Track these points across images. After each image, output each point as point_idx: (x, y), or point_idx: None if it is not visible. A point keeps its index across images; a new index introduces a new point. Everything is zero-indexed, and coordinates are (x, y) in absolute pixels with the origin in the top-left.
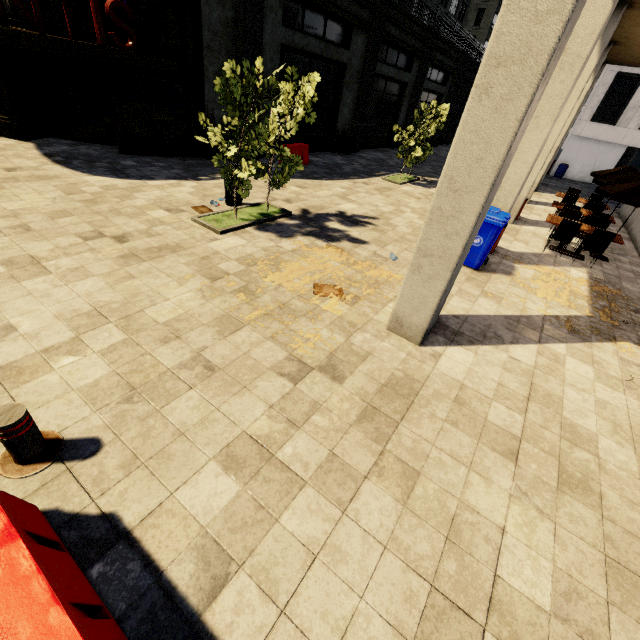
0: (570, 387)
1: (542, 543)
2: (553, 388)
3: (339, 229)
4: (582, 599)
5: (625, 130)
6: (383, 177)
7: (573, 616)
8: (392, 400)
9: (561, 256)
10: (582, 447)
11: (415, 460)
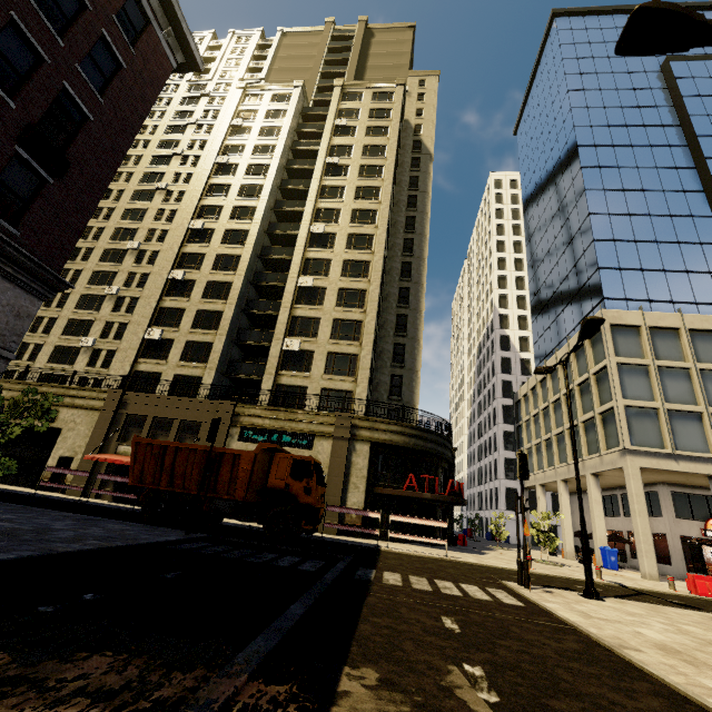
0: None
1: None
2: None
3: (566, 564)
4: None
5: None
6: (498, 547)
7: None
8: (680, 586)
9: None
10: None
11: None
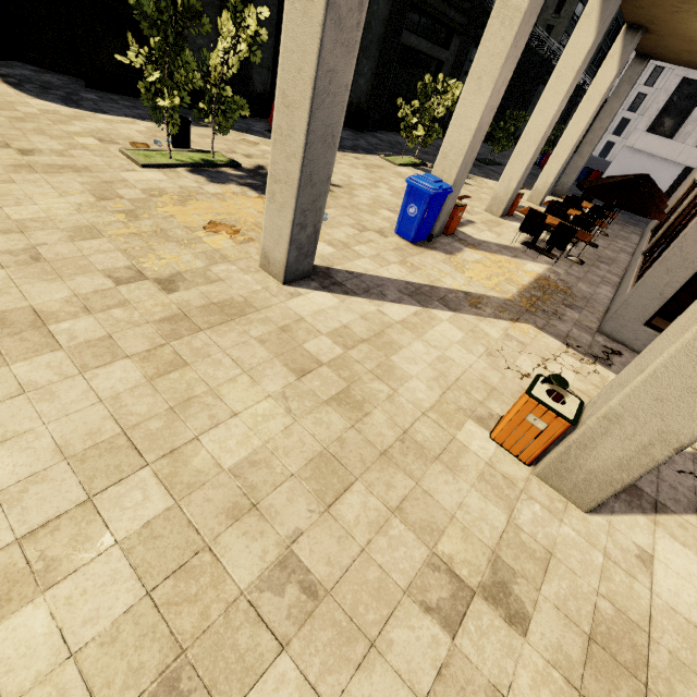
0: (422, 342)
1: (267, 430)
2: (402, 339)
3: None
4: (268, 468)
5: (682, 146)
6: (382, 156)
7: (247, 475)
8: (211, 314)
9: (529, 251)
10: (385, 382)
11: (192, 356)
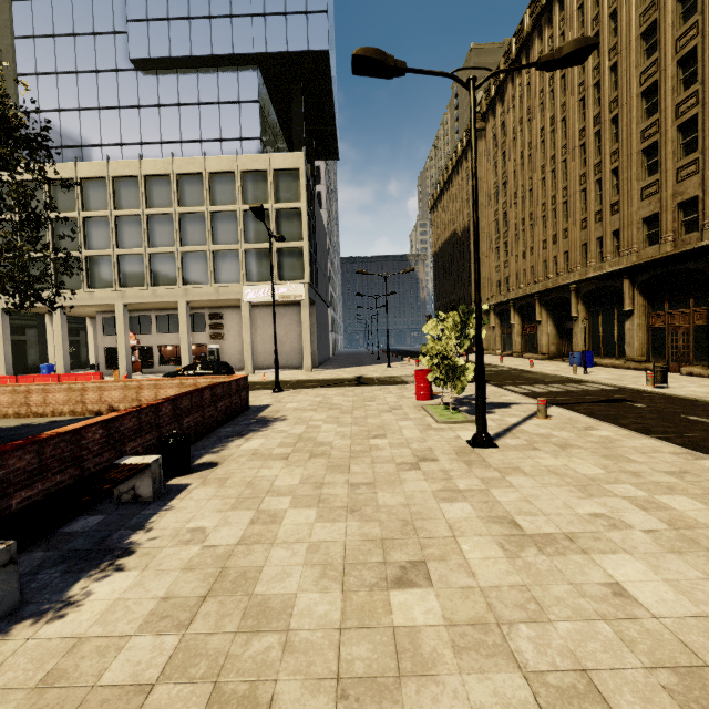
0: None
1: None
2: None
3: None
4: None
5: None
6: None
7: None
8: None
9: None
10: None
11: None
